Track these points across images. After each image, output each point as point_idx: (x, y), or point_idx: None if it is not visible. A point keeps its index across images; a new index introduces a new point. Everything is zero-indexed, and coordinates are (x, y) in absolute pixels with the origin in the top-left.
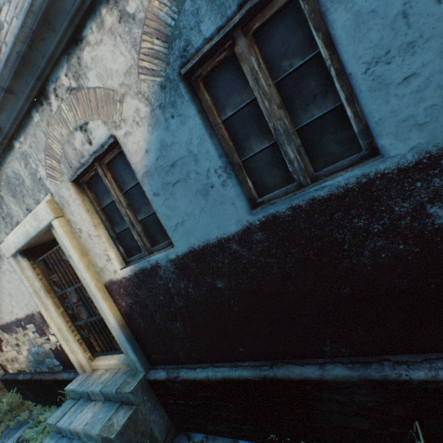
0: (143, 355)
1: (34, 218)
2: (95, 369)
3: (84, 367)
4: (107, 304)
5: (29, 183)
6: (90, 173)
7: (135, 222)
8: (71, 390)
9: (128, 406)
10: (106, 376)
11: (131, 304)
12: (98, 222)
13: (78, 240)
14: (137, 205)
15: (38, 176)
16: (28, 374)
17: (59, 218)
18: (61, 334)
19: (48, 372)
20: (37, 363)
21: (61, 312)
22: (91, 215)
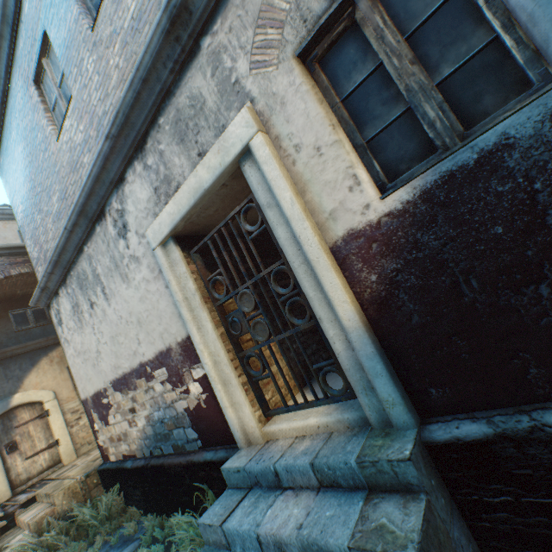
0: (404, 393)
1: (216, 151)
2: (268, 440)
3: (249, 435)
4: (339, 280)
5: (212, 103)
6: (333, 31)
7: (429, 86)
8: (235, 470)
9: (398, 495)
10: (308, 445)
11: (392, 273)
12: (336, 122)
13: (288, 171)
14: (435, 53)
15: (232, 79)
16: (139, 460)
17: (263, 134)
18: (216, 372)
19: (173, 454)
20: (157, 439)
21: (220, 334)
22: (325, 109)
